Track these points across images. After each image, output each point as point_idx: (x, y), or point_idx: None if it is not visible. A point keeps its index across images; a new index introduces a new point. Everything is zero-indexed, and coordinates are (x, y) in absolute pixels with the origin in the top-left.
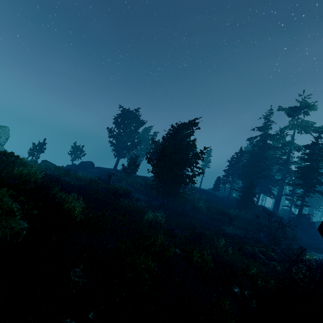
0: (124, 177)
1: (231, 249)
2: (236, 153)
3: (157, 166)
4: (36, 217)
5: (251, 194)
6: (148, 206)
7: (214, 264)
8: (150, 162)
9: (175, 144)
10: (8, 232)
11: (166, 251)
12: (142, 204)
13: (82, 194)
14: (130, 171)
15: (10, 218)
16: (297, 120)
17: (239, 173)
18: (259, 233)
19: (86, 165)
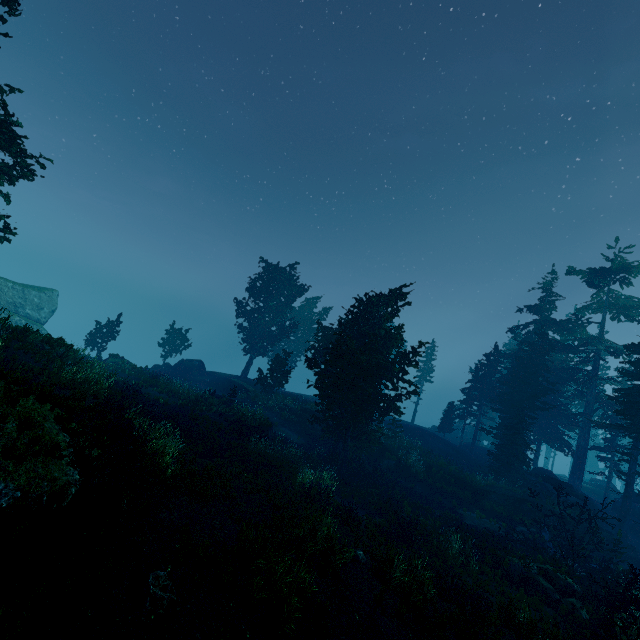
0: (260, 394)
1: (478, 561)
2: (487, 356)
3: (326, 376)
4: (96, 462)
5: (520, 441)
6: (305, 456)
7: (437, 590)
8: (312, 366)
9: (362, 333)
10: (45, 488)
11: (338, 552)
12: (292, 451)
13: (179, 424)
14: (273, 382)
15: (52, 461)
16: (607, 294)
17: (494, 396)
18: (539, 532)
19: (189, 367)
